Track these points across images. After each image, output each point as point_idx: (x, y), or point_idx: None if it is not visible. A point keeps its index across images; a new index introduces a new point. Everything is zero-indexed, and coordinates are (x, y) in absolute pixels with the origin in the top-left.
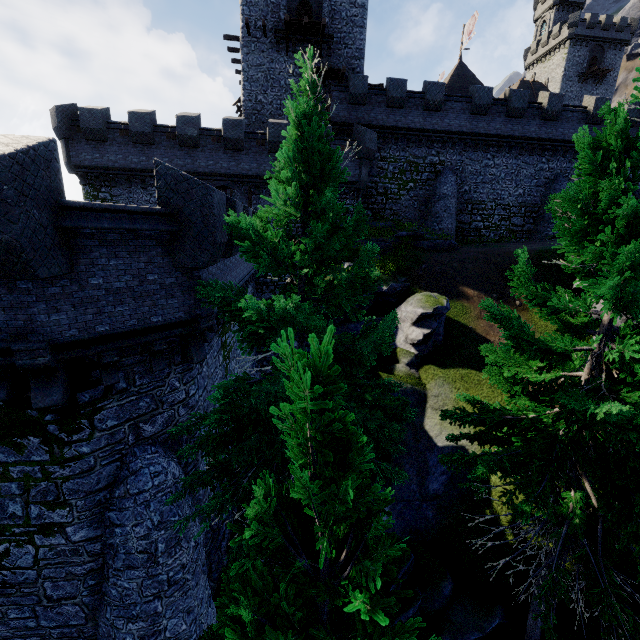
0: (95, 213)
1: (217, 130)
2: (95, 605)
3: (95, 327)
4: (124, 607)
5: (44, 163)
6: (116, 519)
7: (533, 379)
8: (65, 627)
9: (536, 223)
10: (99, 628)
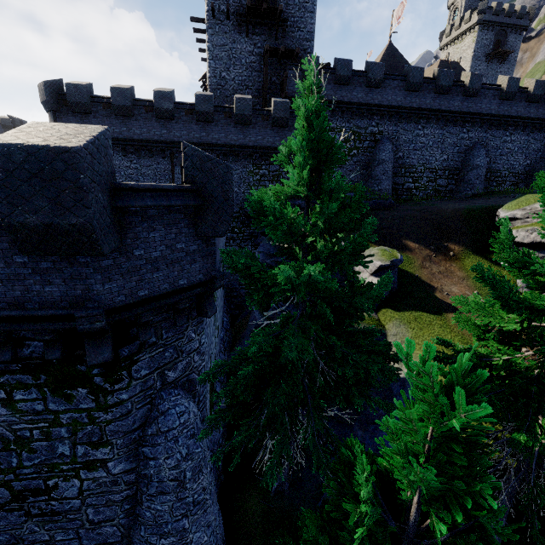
0: (139, 193)
1: (190, 104)
2: (129, 525)
3: (137, 292)
4: (157, 526)
5: (103, 151)
6: (150, 453)
7: (502, 326)
8: (104, 544)
9: (457, 184)
10: (134, 544)
